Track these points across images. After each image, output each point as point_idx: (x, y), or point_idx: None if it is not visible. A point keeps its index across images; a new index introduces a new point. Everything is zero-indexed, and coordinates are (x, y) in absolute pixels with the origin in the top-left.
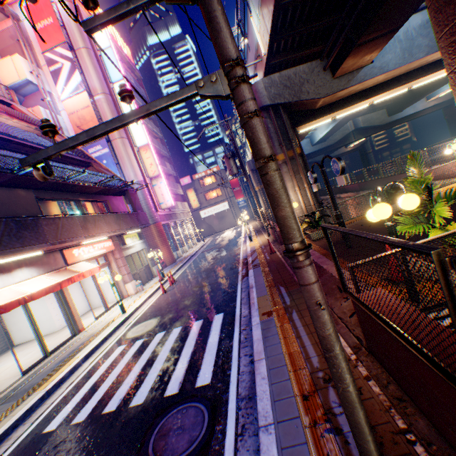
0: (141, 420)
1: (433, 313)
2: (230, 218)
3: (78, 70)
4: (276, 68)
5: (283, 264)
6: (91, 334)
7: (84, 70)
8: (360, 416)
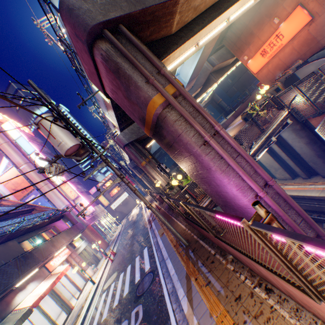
0: (130, 294)
1: (201, 204)
2: (132, 201)
3: (4, 157)
4: (125, 126)
5: (165, 212)
6: (81, 304)
7: (8, 154)
8: (178, 235)
